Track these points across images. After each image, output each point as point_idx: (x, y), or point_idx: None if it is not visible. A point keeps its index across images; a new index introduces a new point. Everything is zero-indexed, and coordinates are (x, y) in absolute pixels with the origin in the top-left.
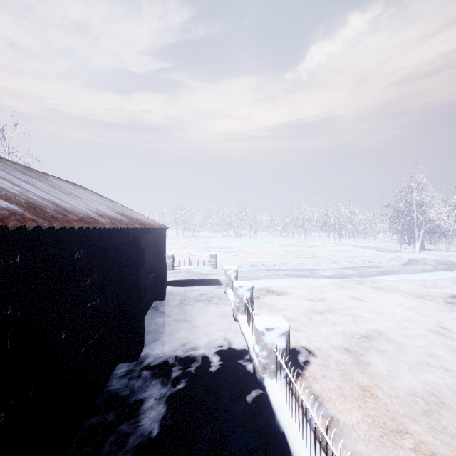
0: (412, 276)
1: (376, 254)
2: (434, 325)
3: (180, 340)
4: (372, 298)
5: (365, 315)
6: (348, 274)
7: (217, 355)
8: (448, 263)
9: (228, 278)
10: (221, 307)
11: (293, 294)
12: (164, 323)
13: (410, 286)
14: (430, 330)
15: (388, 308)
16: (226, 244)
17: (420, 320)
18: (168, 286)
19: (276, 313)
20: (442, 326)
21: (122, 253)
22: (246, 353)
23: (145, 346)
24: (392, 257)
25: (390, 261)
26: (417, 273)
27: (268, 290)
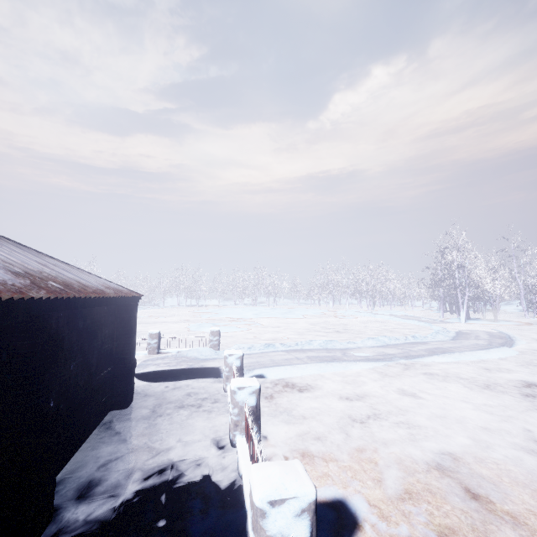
0: (468, 356)
1: (418, 325)
2: (524, 438)
3: (127, 496)
4: (427, 392)
5: (425, 422)
6: (390, 355)
7: (187, 533)
8: (502, 336)
9: (229, 368)
10: (215, 417)
11: (321, 389)
12: (111, 456)
13: (469, 371)
14: (522, 448)
15: (453, 407)
16: (238, 314)
17: (501, 429)
18: (142, 381)
19: (297, 424)
20: (535, 438)
21: (2, 346)
22: (240, 523)
23: (54, 519)
24: (438, 330)
25: (436, 334)
26: (473, 352)
27: (286, 383)
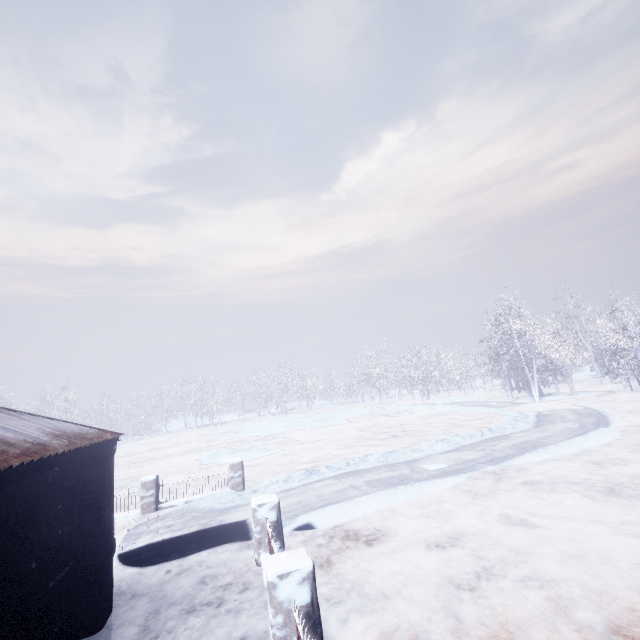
0: (566, 447)
1: (487, 412)
2: None
3: None
4: (540, 514)
5: (559, 570)
6: (471, 461)
7: None
8: (590, 412)
9: (260, 526)
10: (246, 622)
11: (396, 534)
12: None
13: (577, 469)
14: None
15: (584, 535)
16: (265, 430)
17: None
18: (130, 566)
19: (377, 612)
20: None
21: None
22: None
23: None
24: (516, 416)
25: (515, 422)
26: (570, 441)
27: (346, 532)
